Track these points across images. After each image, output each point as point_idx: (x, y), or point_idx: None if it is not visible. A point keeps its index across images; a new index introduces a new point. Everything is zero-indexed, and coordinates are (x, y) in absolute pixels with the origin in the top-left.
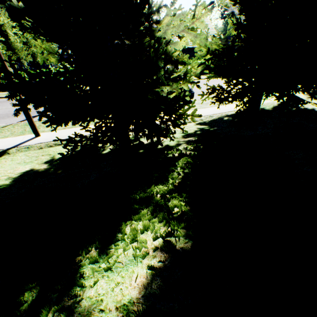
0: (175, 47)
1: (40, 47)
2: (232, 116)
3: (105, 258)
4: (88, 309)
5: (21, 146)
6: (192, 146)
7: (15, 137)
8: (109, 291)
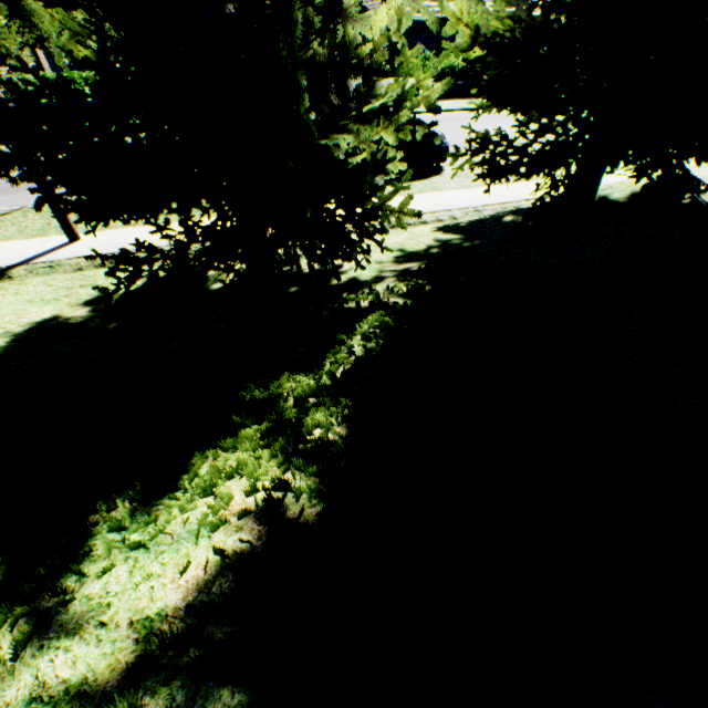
0: (364, 28)
1: (52, 18)
2: (524, 213)
3: (142, 524)
4: (79, 620)
5: (36, 263)
6: (407, 286)
7: (26, 240)
8: (128, 590)
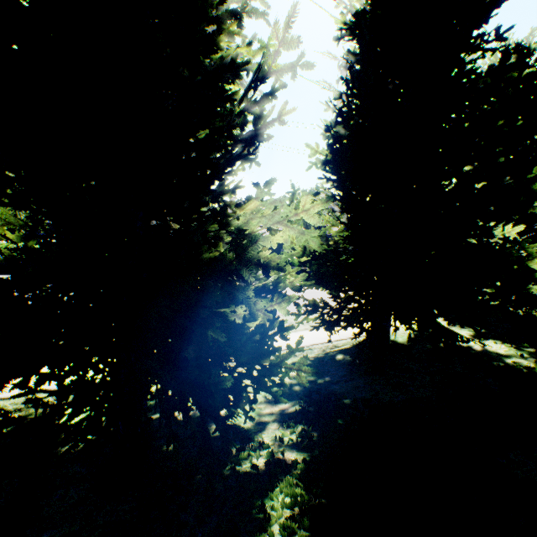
0: (265, 243)
1: None
2: (348, 352)
3: None
4: None
5: None
6: (293, 432)
7: None
8: None
